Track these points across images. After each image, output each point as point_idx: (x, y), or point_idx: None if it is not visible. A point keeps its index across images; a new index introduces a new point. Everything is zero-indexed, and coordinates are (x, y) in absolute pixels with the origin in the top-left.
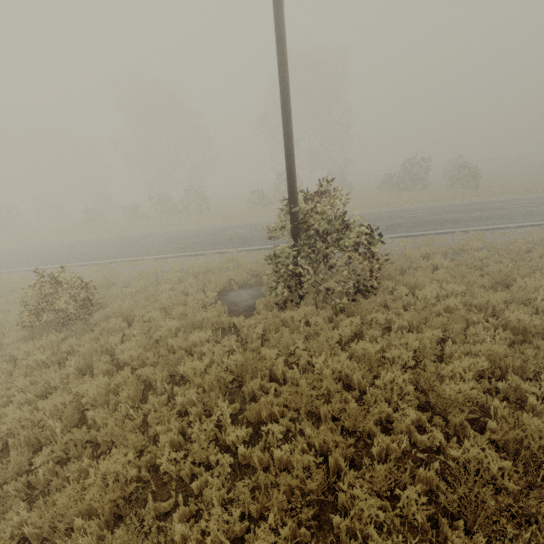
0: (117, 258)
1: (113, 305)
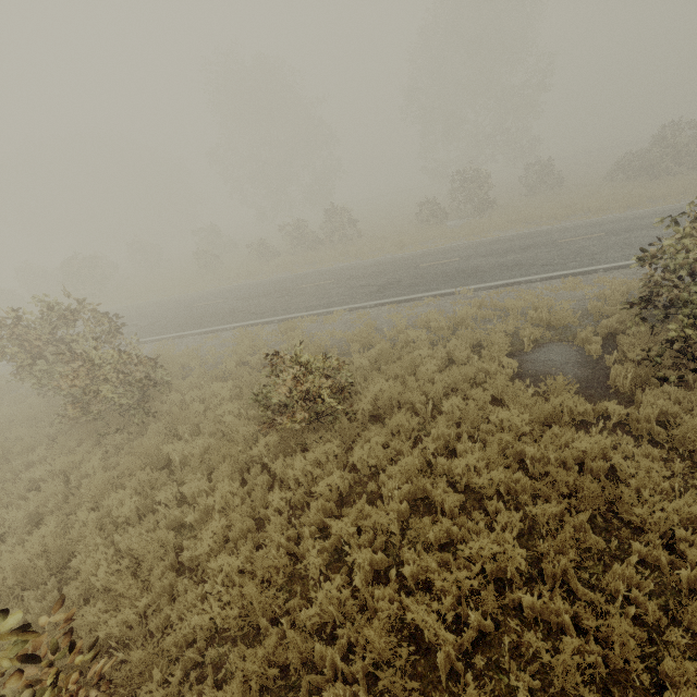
0: (290, 313)
1: (375, 388)
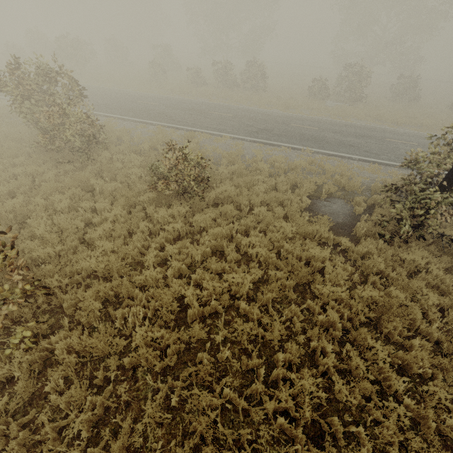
0: (196, 127)
1: (222, 187)
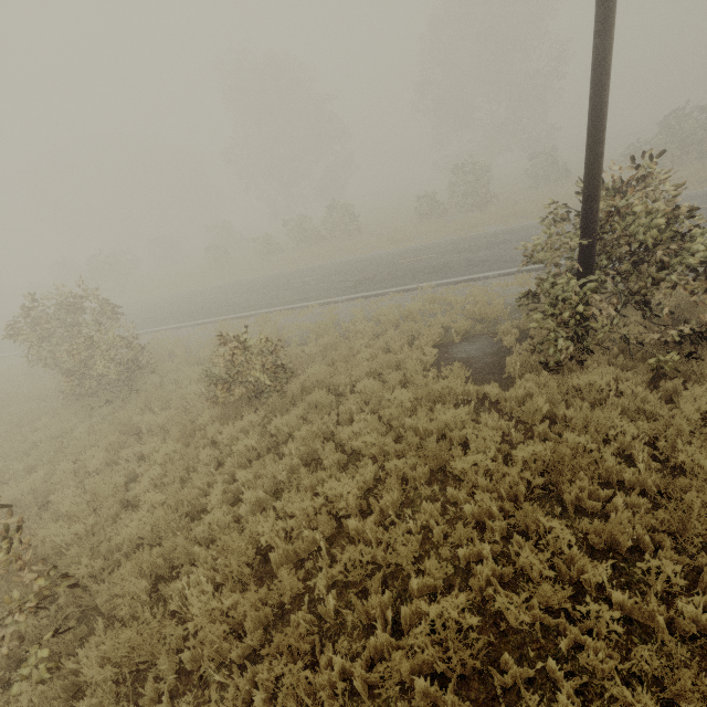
0: (272, 307)
1: (308, 372)
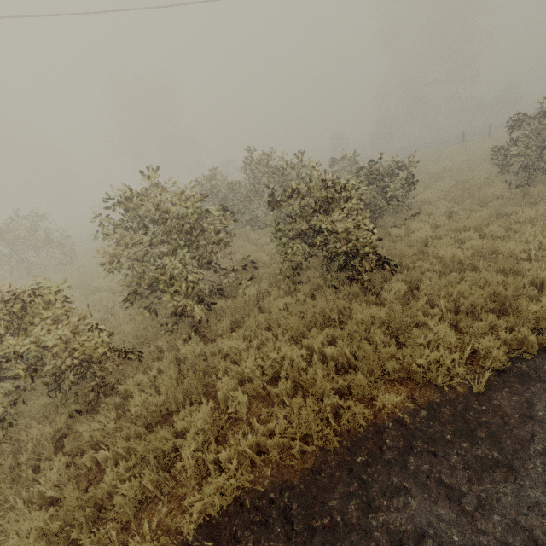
0: None
1: None
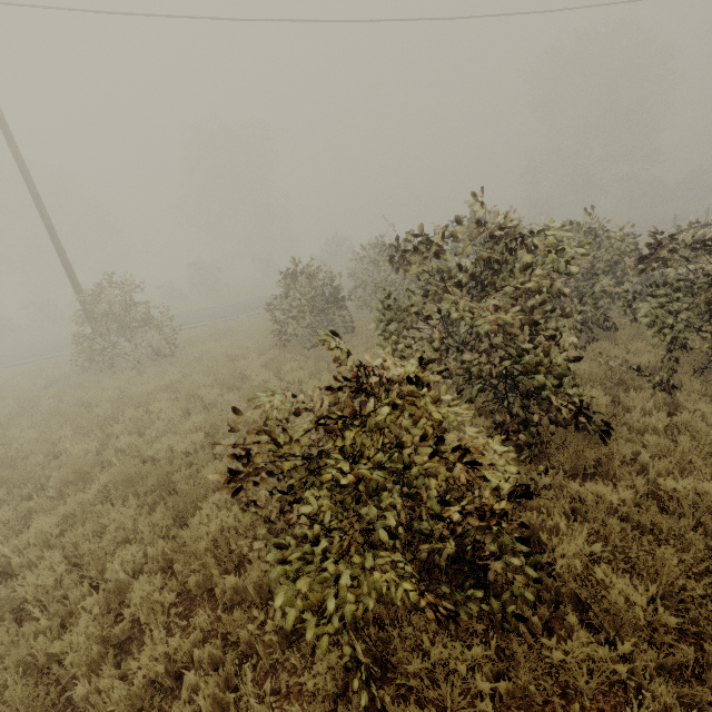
0: None
1: None
